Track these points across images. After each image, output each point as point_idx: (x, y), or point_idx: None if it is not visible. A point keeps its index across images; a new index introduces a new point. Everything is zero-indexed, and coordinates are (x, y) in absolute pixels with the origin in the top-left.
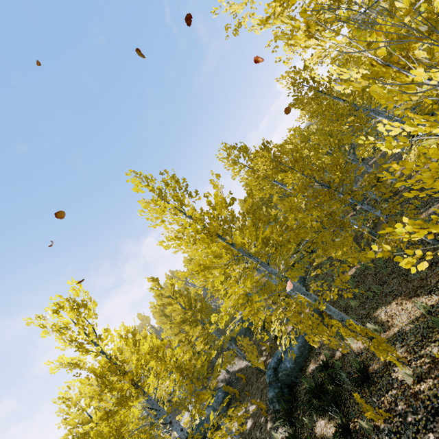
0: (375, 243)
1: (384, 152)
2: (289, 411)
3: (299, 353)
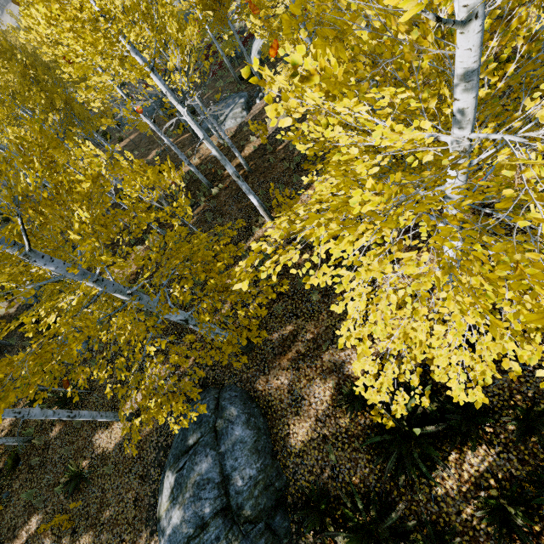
0: (258, 228)
1: (132, 142)
2: (368, 528)
3: (255, 432)
